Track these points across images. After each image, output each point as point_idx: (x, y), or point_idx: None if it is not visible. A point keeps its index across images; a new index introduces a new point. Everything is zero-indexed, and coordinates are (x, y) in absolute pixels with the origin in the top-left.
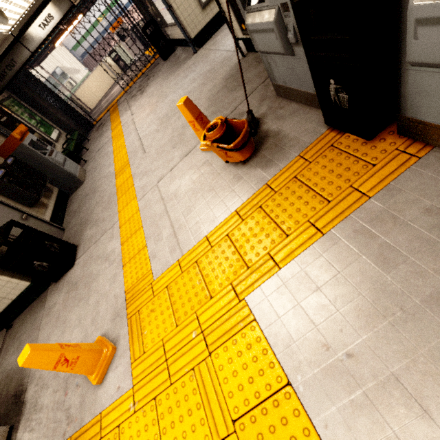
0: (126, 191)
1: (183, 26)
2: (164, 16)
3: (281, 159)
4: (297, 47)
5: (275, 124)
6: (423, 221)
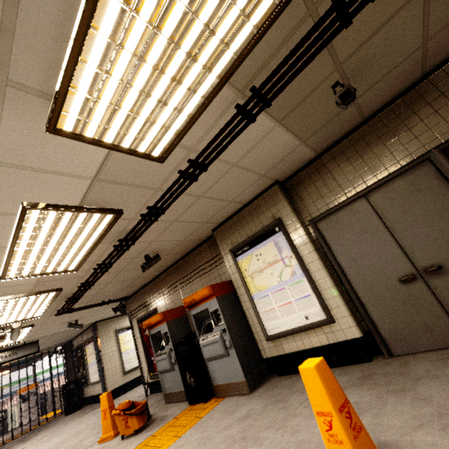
0: None
1: (106, 382)
2: (91, 377)
3: (163, 423)
4: (175, 365)
5: (162, 413)
6: (220, 415)
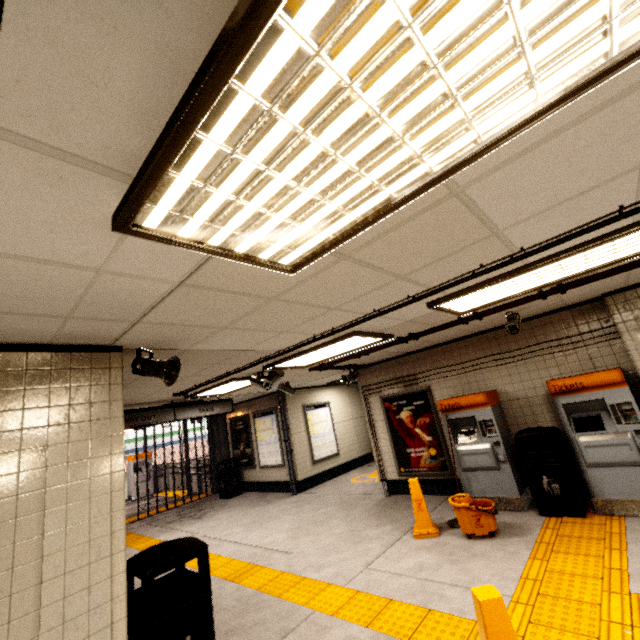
0: (292, 585)
1: (294, 468)
2: (263, 458)
3: (528, 531)
4: (503, 464)
5: None
6: None
